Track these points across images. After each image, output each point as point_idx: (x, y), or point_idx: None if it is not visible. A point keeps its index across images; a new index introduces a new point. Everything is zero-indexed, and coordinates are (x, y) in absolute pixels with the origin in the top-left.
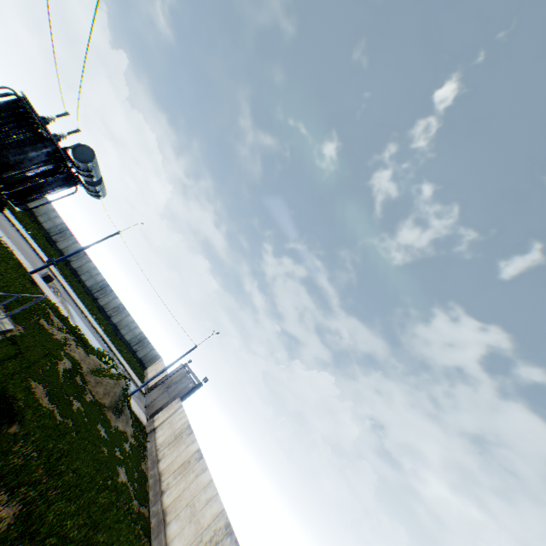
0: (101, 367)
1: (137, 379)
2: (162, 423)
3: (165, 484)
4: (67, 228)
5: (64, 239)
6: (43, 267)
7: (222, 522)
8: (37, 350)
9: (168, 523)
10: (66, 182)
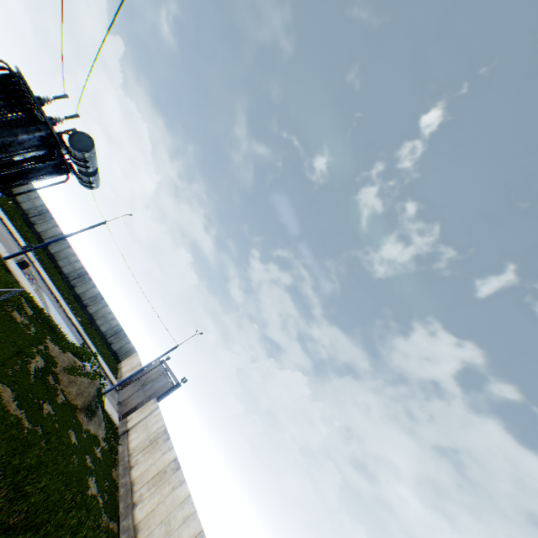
0: (75, 364)
1: (111, 373)
2: (136, 425)
3: (138, 495)
4: (48, 210)
5: (43, 221)
6: (20, 253)
7: None
8: (8, 347)
9: None
10: (57, 169)
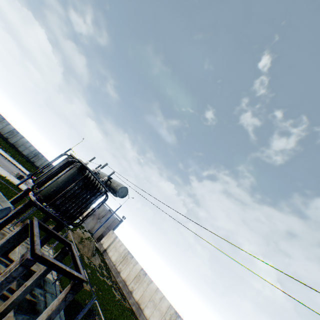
0: (80, 235)
1: None
2: (109, 247)
3: (131, 287)
4: None
5: None
6: (25, 180)
7: (173, 310)
8: None
9: (143, 309)
10: None
